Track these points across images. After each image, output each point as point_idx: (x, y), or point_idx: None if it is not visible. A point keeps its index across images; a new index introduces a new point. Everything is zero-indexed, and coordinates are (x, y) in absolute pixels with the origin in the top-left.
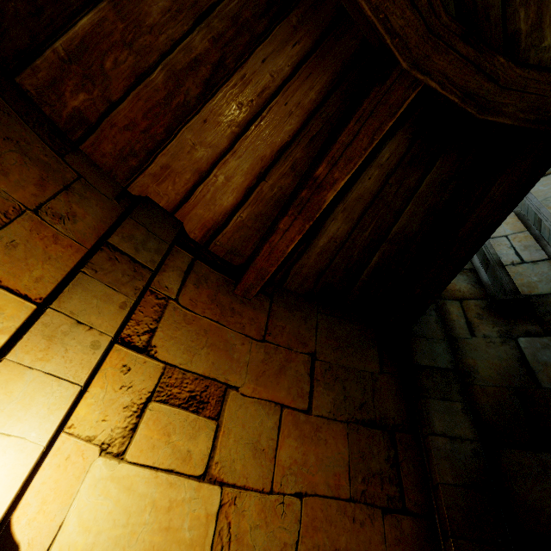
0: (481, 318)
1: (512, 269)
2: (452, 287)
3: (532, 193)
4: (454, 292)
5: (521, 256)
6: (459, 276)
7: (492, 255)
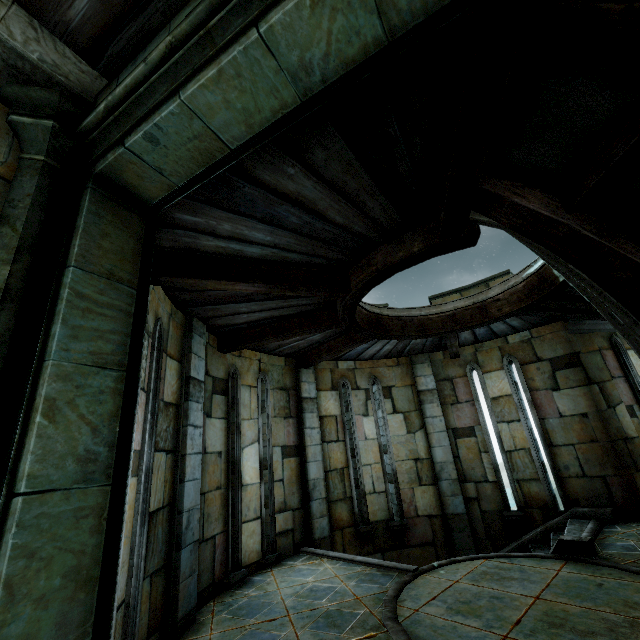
0: (350, 544)
1: (369, 498)
2: (339, 518)
3: (389, 426)
4: (340, 522)
5: (375, 486)
6: (344, 505)
7: (362, 485)
